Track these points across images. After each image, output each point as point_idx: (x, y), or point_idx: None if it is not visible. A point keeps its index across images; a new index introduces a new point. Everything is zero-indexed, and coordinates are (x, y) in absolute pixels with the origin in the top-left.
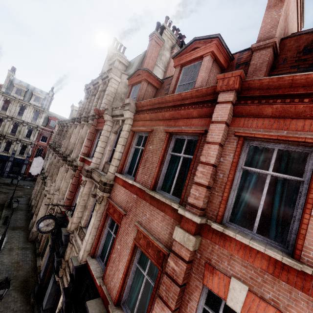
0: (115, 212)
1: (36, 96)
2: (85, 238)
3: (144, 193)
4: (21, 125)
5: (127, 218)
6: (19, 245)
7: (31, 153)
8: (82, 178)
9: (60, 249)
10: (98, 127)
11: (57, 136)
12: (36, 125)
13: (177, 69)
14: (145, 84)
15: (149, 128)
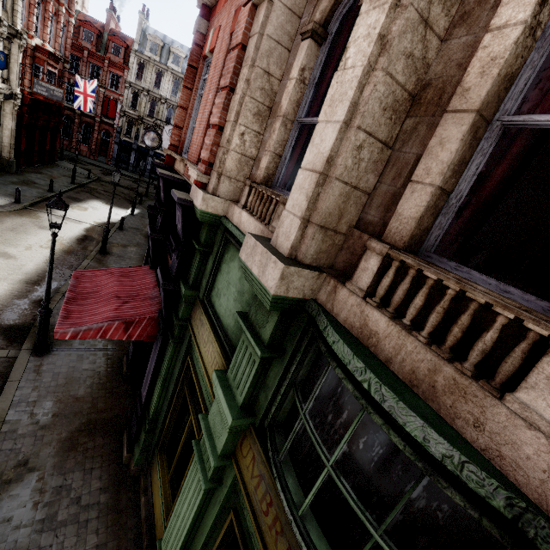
0: None
1: (175, 55)
2: None
3: None
4: (159, 104)
5: None
6: None
7: None
8: None
9: None
10: None
11: None
12: (176, 104)
13: None
14: None
15: None
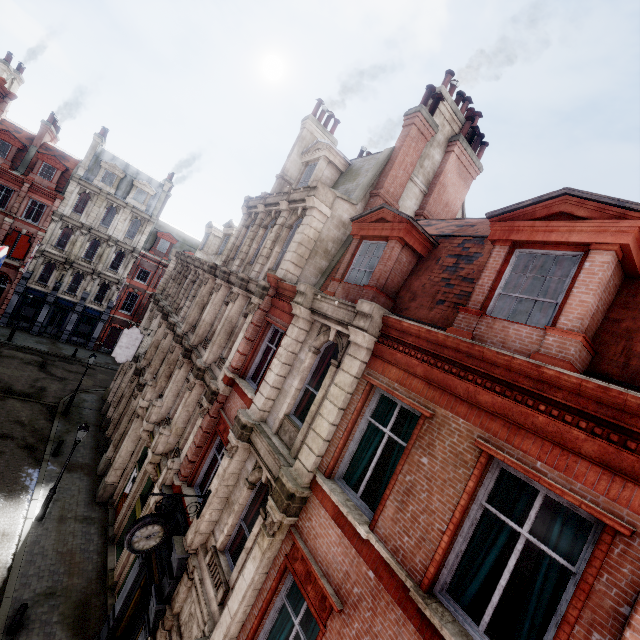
0: (311, 581)
1: (140, 189)
2: (229, 603)
3: (399, 585)
4: (104, 245)
5: (346, 624)
6: (77, 510)
7: (116, 301)
8: (231, 437)
9: (165, 582)
10: (274, 321)
11: (173, 283)
12: (132, 248)
13: (500, 249)
14: (396, 247)
15: (425, 409)
